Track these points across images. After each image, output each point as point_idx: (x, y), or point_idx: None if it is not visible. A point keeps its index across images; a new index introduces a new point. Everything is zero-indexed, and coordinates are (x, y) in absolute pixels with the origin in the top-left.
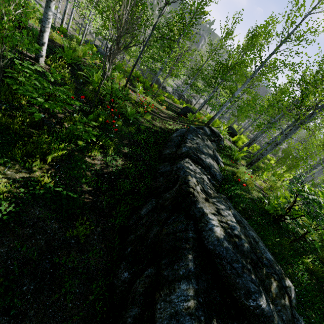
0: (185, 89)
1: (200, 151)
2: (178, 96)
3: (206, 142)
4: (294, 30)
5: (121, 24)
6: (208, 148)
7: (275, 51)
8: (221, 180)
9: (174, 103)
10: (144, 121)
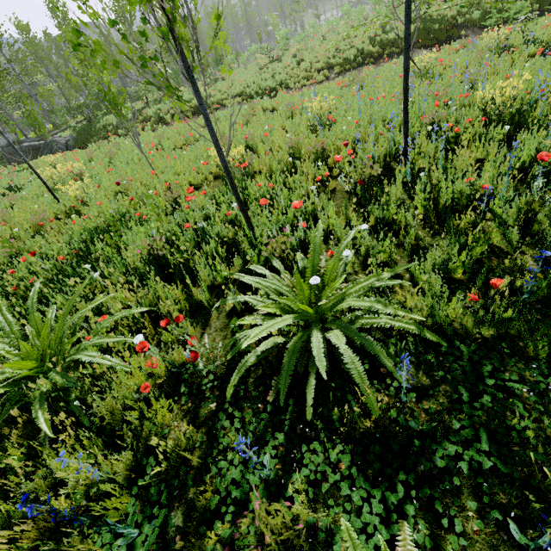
0: None
1: None
2: None
3: None
4: None
5: None
6: None
7: None
8: None
9: None
10: None
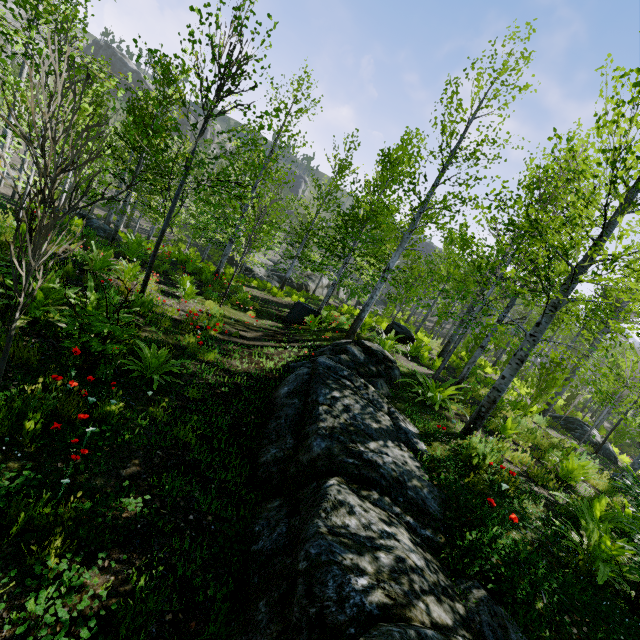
0: (290, 268)
1: (360, 433)
2: (280, 281)
3: (366, 391)
4: (459, 144)
5: (43, 148)
6: (376, 410)
7: (439, 180)
8: (443, 513)
9: (273, 297)
10: (198, 371)
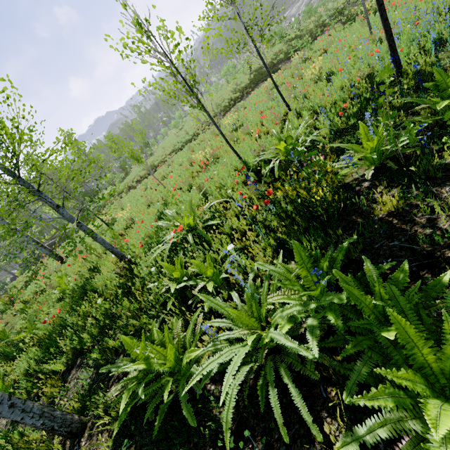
0: None
1: None
2: None
3: None
4: None
5: None
6: None
7: None
8: None
9: None
10: None
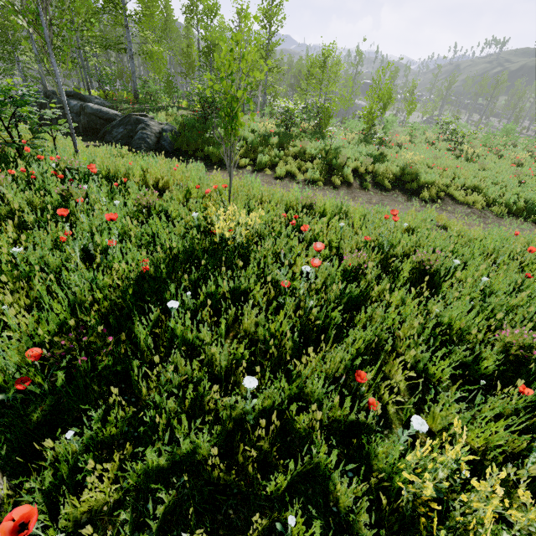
0: None
1: None
2: None
3: None
4: None
5: None
6: None
7: None
8: None
9: None
10: None
